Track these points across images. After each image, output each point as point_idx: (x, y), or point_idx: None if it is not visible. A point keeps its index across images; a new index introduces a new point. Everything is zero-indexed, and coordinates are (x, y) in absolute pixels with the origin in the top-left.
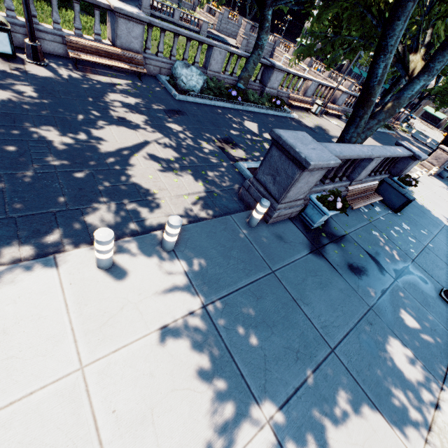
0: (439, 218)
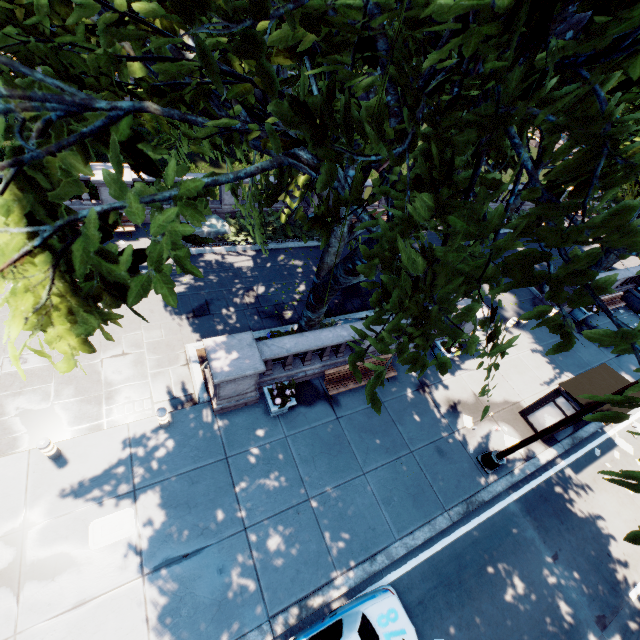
0: None
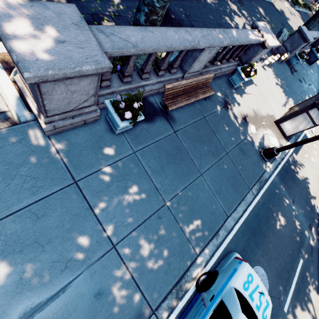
0: None
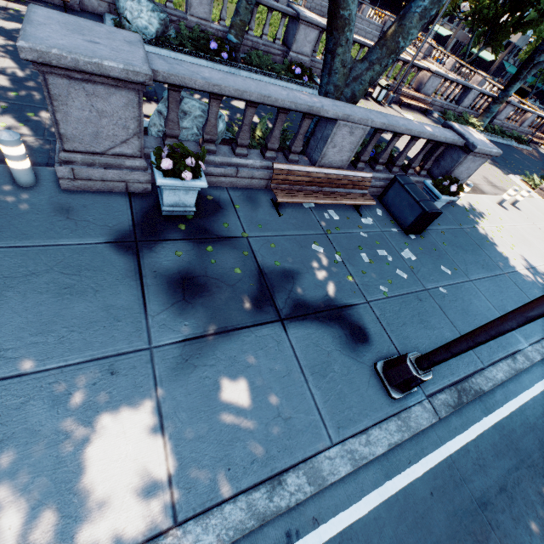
0: (511, 261)
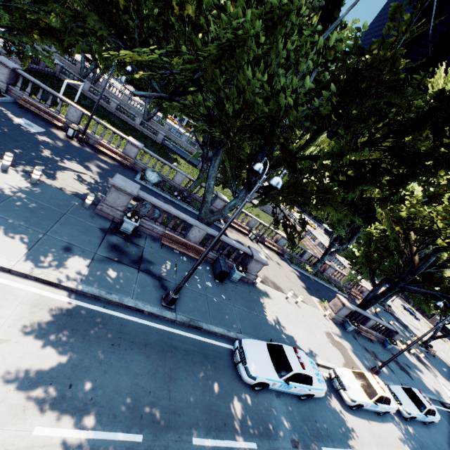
0: (267, 314)
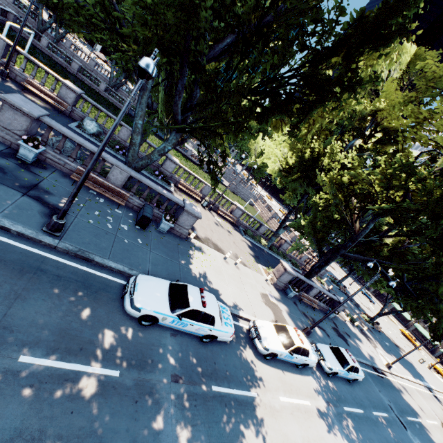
0: (193, 266)
